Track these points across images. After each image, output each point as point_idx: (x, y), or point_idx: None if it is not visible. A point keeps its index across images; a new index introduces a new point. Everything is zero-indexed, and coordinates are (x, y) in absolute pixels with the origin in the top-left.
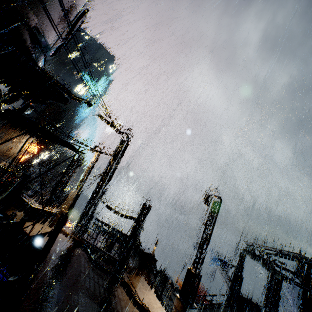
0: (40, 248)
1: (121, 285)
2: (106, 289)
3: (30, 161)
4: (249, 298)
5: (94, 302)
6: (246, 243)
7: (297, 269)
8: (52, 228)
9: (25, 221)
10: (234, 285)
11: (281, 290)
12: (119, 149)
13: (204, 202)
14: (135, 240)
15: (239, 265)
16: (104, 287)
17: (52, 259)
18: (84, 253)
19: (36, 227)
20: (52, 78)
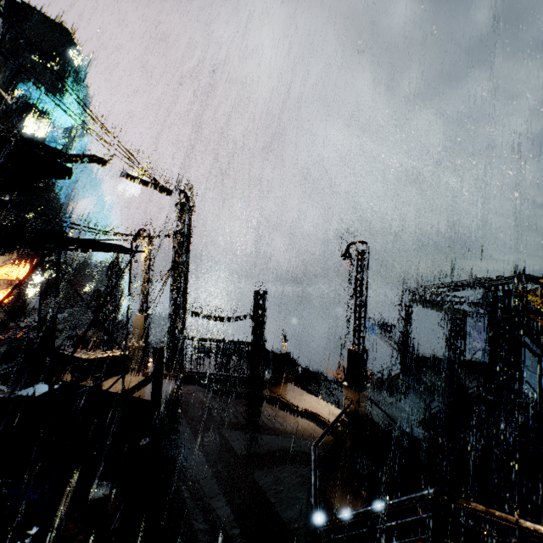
0: (147, 402)
1: (267, 403)
2: (251, 414)
3: (19, 295)
4: (427, 355)
5: (246, 431)
6: (410, 291)
7: (480, 299)
8: (133, 376)
9: (111, 377)
10: (406, 348)
11: (465, 330)
12: (180, 222)
13: (345, 257)
14: (262, 343)
15: (407, 322)
16: (248, 413)
17: (161, 410)
18: (199, 388)
19: (110, 384)
20: (16, 136)
